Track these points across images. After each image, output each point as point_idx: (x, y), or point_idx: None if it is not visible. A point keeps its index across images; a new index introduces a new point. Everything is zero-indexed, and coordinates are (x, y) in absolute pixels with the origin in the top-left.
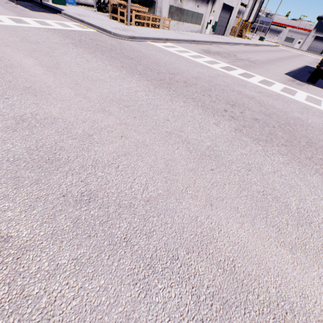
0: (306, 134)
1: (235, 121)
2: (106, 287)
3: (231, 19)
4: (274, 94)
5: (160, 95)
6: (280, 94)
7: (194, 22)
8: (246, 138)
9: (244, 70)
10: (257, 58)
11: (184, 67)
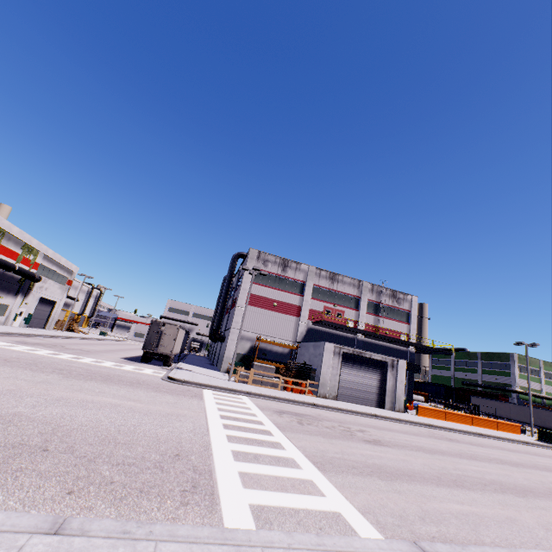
0: (120, 378)
1: (63, 375)
2: (2, 399)
3: (55, 312)
4: (104, 366)
5: None
6: (109, 366)
7: None
8: (72, 379)
9: (74, 355)
10: (93, 349)
11: None
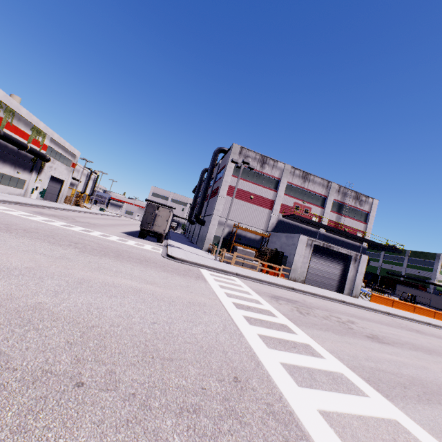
0: (129, 255)
1: (79, 249)
2: (20, 281)
3: (63, 189)
4: (111, 241)
5: (3, 235)
6: (115, 241)
7: (14, 185)
8: (88, 254)
9: (84, 228)
10: (98, 222)
11: (19, 221)
